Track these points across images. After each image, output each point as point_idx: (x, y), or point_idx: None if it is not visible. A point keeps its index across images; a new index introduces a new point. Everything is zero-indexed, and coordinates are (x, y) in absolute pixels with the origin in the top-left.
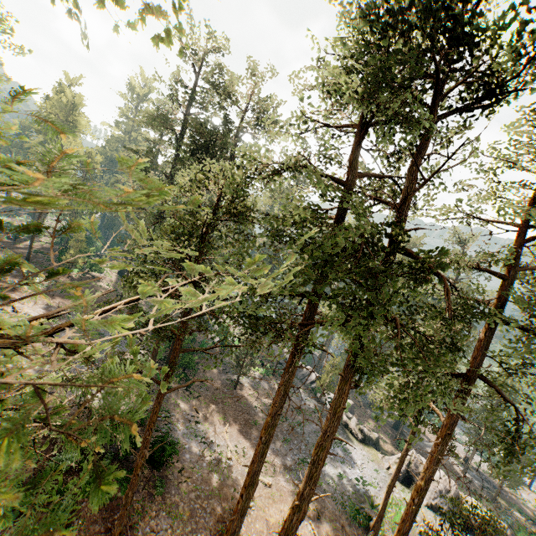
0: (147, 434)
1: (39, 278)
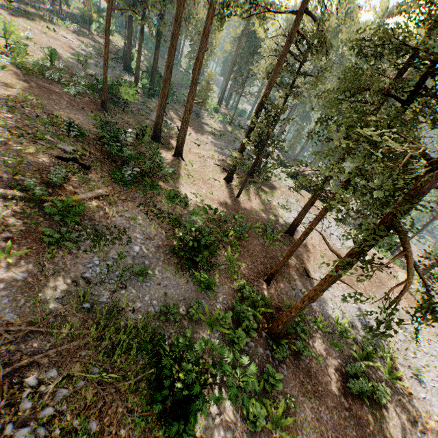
0: (106, 38)
1: (68, 21)
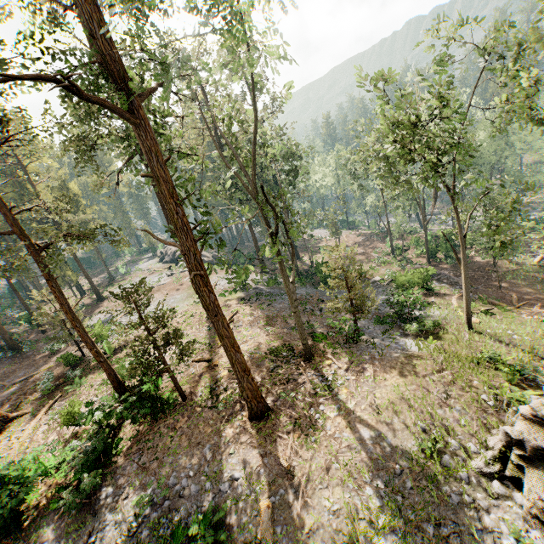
0: None
1: None
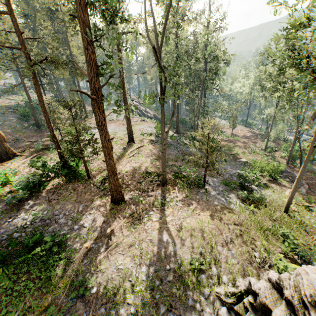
0: None
1: None
